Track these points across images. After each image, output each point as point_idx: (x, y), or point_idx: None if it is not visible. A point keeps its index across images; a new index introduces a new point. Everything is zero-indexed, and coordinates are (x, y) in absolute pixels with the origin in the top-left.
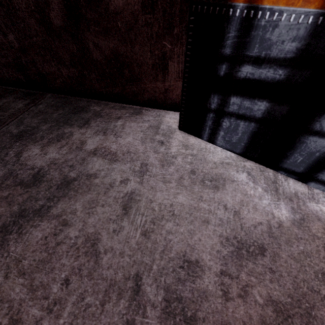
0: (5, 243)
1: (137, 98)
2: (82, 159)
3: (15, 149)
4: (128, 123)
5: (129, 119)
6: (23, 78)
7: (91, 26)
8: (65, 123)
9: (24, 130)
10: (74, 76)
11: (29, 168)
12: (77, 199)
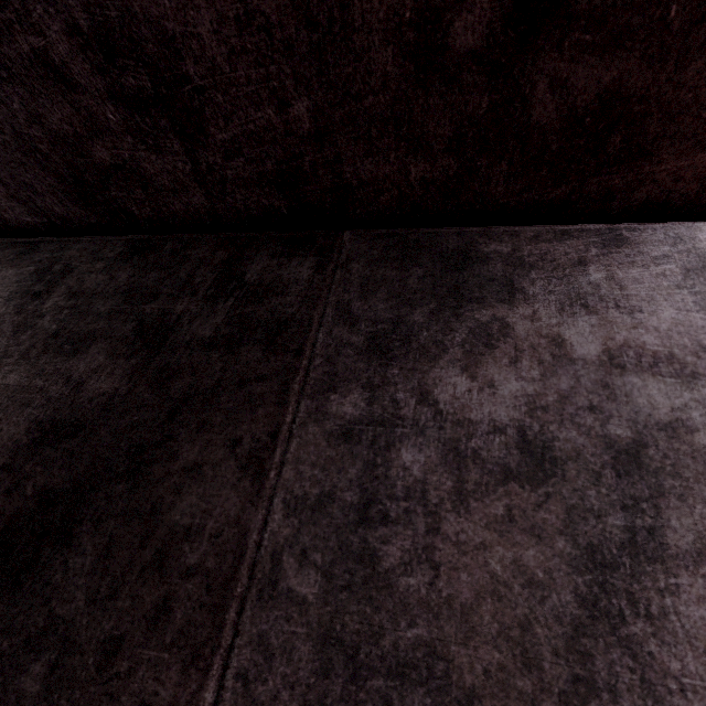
0: (639, 651)
1: (607, 204)
2: (601, 386)
3: (402, 384)
4: (620, 271)
5: (611, 261)
6: (285, 205)
7: (572, 34)
8: (460, 299)
9: (377, 333)
10: (440, 177)
11: (488, 430)
12: (705, 499)
